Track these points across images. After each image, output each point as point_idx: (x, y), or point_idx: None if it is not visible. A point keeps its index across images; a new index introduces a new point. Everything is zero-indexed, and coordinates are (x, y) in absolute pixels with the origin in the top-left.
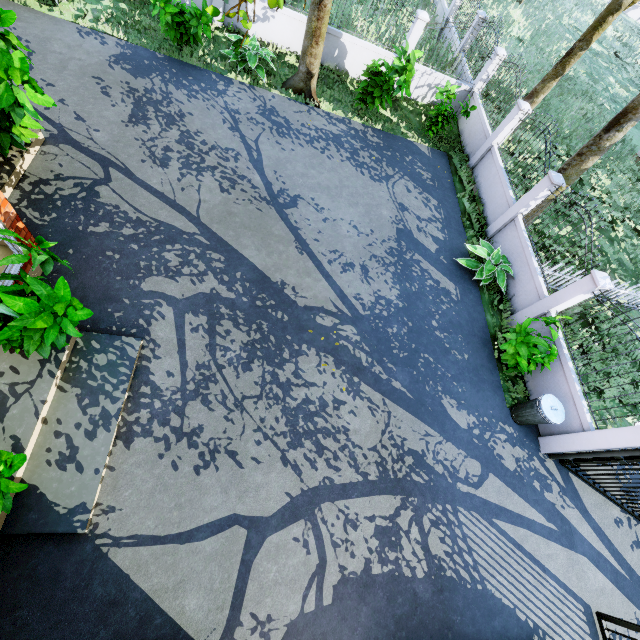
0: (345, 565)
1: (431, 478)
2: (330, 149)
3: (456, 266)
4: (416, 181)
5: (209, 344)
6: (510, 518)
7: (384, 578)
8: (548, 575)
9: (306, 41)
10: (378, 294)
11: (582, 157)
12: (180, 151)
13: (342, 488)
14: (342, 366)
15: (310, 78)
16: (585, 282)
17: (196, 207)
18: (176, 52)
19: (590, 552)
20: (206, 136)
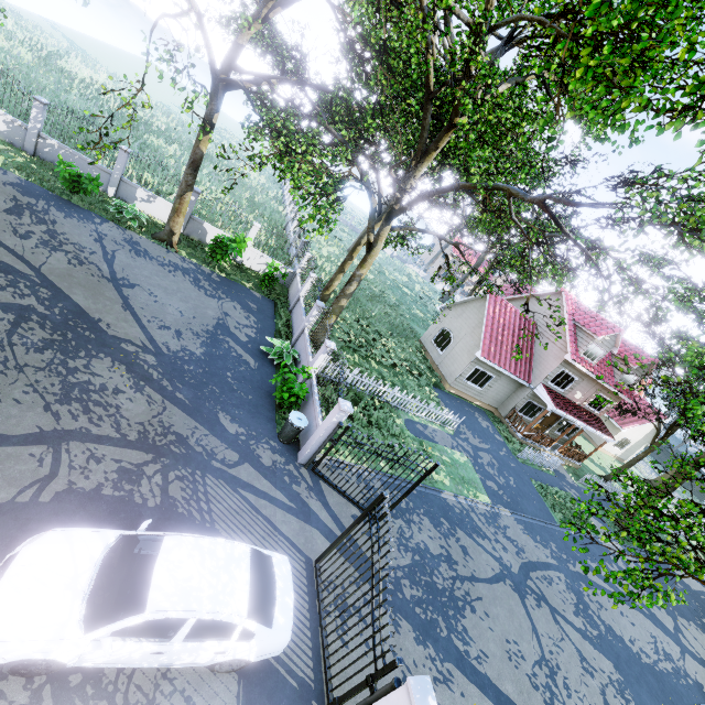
0: (76, 482)
1: (189, 452)
2: (177, 272)
3: (260, 352)
4: (244, 306)
5: (9, 330)
6: (255, 492)
7: (113, 499)
8: (279, 533)
9: (171, 213)
10: (185, 347)
11: (338, 299)
12: (42, 236)
13: (97, 437)
14: (133, 373)
15: (173, 235)
16: (323, 347)
17: (41, 264)
18: (67, 197)
19: (323, 528)
20: (71, 237)
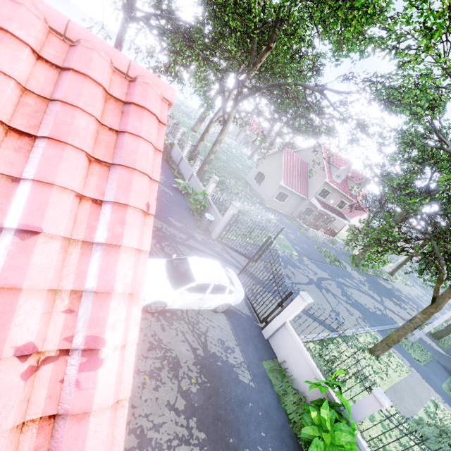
0: None
1: (165, 235)
2: None
3: (172, 188)
4: None
5: None
6: (200, 251)
7: None
8: None
9: None
10: None
11: (209, 154)
12: None
13: None
14: None
15: None
16: (212, 179)
17: None
18: None
19: (234, 265)
20: None
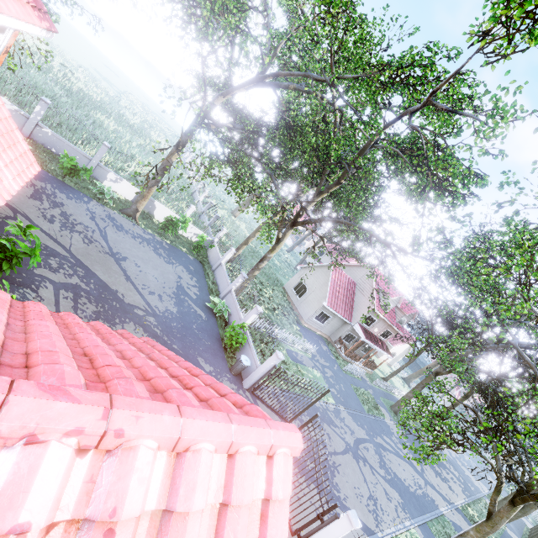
0: None
1: None
2: (144, 243)
3: (205, 307)
4: (187, 269)
5: (74, 306)
6: None
7: None
8: None
9: (139, 198)
10: (167, 308)
11: (253, 270)
12: (61, 219)
13: None
14: (147, 333)
15: (137, 212)
16: (254, 309)
17: (69, 245)
18: (60, 177)
19: None
20: (76, 217)
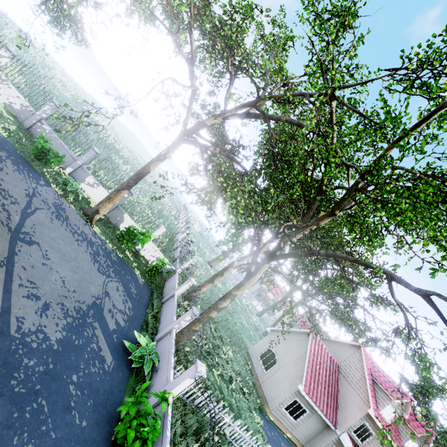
0: None
1: None
2: (83, 243)
3: (122, 347)
4: (126, 289)
5: None
6: None
7: None
8: None
9: (105, 199)
10: (42, 328)
11: (210, 309)
12: None
13: None
14: None
15: (97, 213)
16: (192, 368)
17: None
18: (30, 160)
19: None
20: (5, 184)
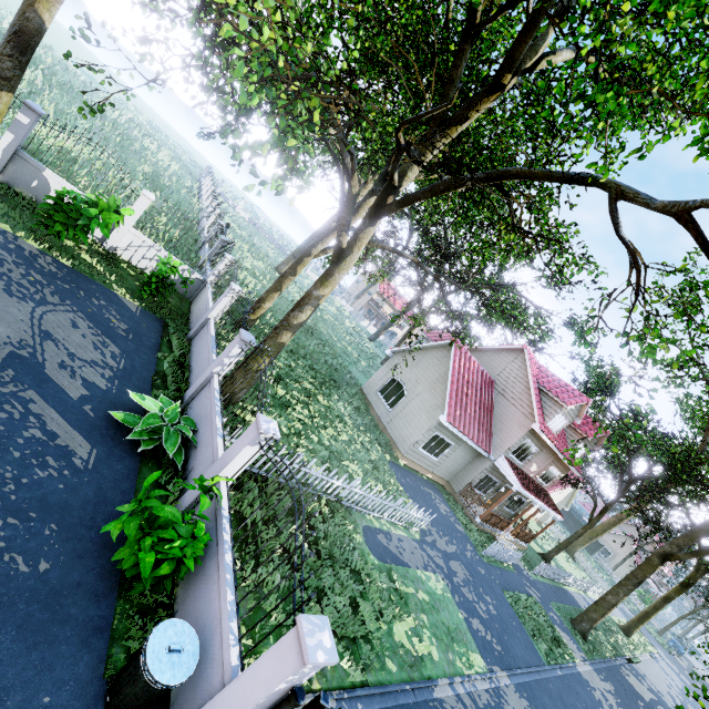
0: None
1: None
2: None
3: (111, 423)
4: (97, 323)
5: None
6: None
7: None
8: None
9: None
10: None
11: (277, 330)
12: None
13: None
14: None
15: None
16: (252, 429)
17: None
18: None
19: None
20: None
